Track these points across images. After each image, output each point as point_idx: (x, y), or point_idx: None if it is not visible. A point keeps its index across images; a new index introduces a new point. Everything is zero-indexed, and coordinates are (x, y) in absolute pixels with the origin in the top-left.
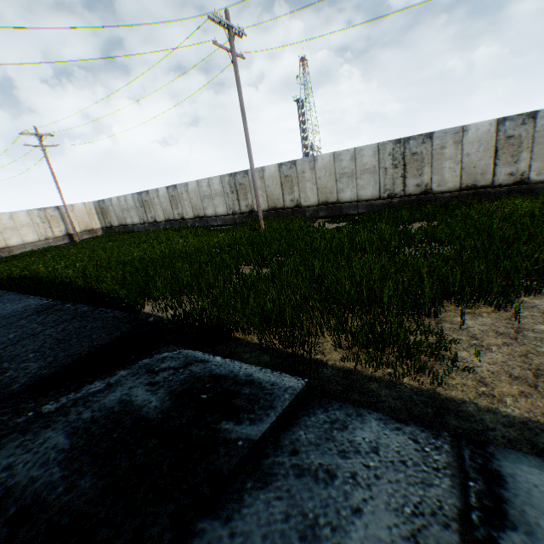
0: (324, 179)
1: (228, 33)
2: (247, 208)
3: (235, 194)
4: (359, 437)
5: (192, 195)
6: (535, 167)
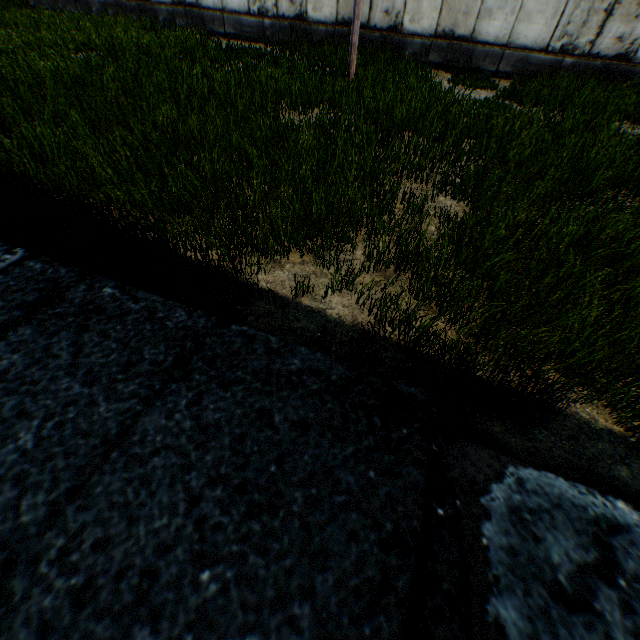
0: None
1: None
2: (293, 9)
3: None
4: None
5: None
6: None
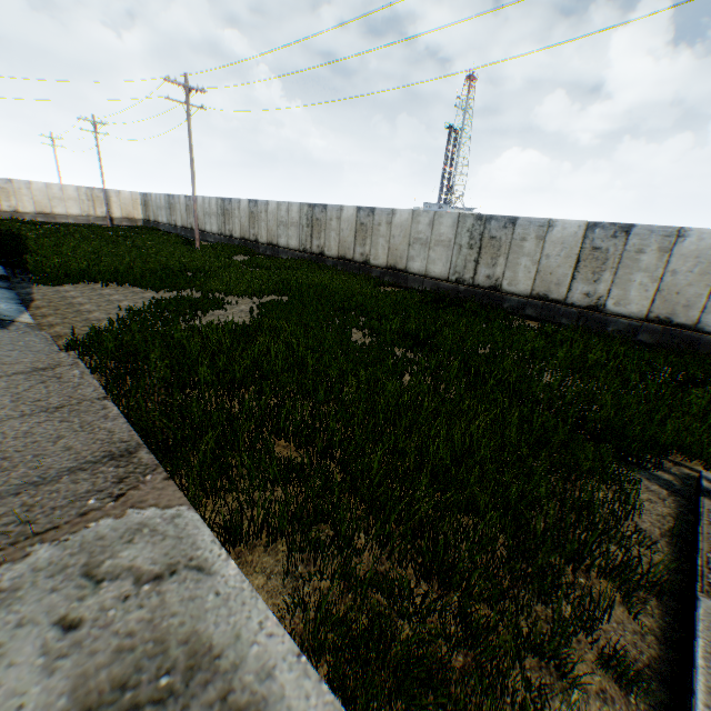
0: (271, 223)
1: (185, 91)
2: (229, 233)
3: (223, 217)
4: None
5: (199, 209)
6: (373, 253)
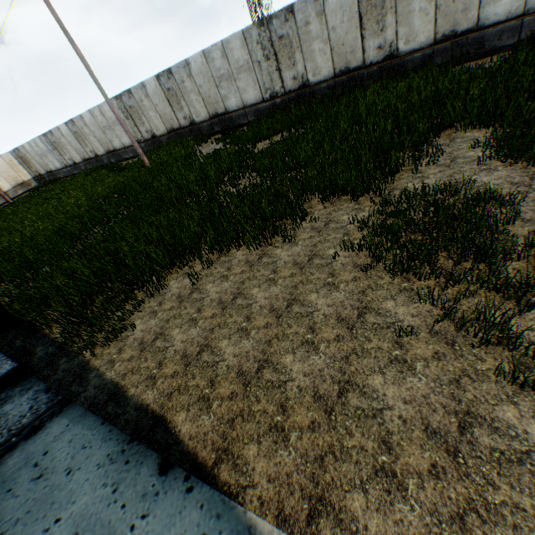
0: (205, 88)
1: None
2: (149, 134)
3: (130, 120)
4: (2, 410)
5: (93, 129)
6: (403, 34)
